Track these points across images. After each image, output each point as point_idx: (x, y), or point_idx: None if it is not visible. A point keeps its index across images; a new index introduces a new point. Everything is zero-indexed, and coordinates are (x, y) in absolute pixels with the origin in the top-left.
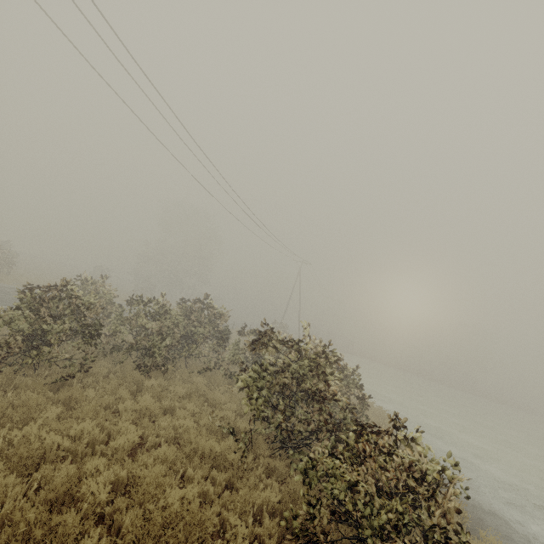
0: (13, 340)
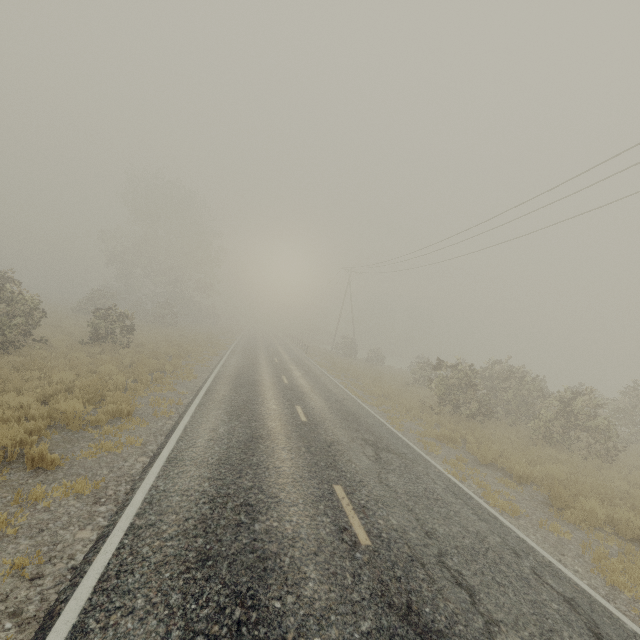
0: (613, 436)
